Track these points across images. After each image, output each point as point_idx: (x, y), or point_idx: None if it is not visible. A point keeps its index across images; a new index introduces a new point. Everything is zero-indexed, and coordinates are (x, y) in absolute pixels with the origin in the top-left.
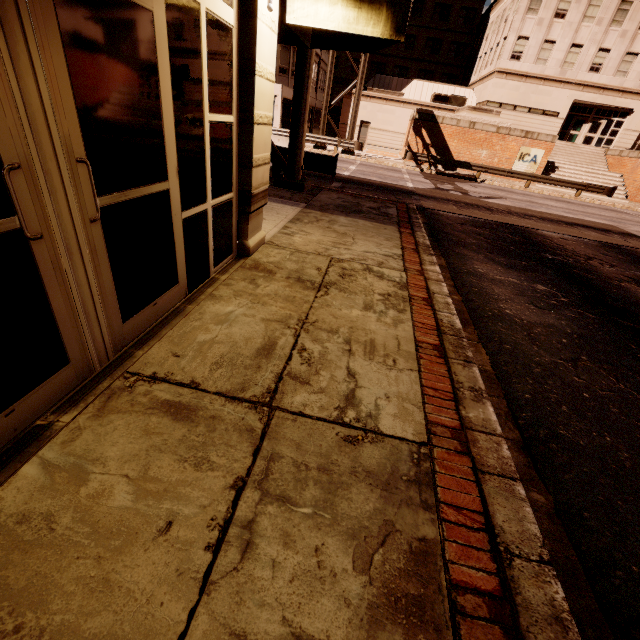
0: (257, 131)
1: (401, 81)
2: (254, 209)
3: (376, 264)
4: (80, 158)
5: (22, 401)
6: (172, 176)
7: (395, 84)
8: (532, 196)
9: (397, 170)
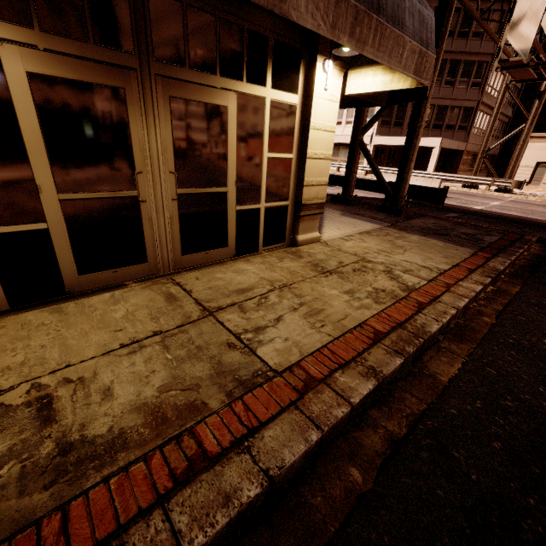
0: (311, 163)
1: None
2: (305, 214)
3: (402, 270)
4: (172, 171)
5: (121, 269)
6: (231, 185)
7: None
8: None
9: None
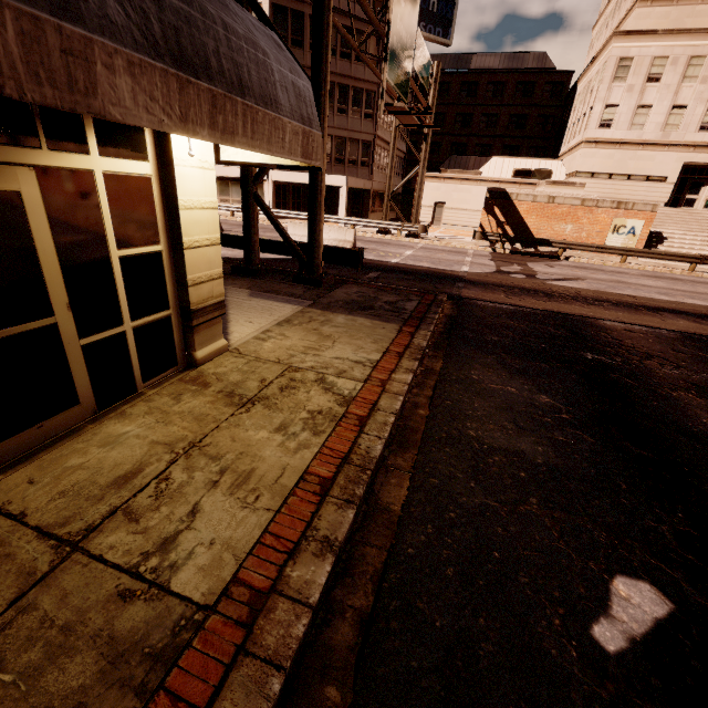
0: (192, 254)
1: (479, 159)
2: (199, 322)
3: (336, 373)
4: None
5: None
6: (61, 311)
7: (472, 163)
8: (625, 274)
9: (462, 252)
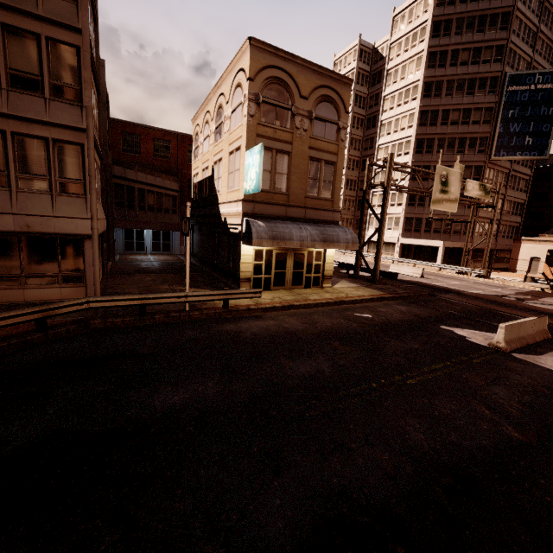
0: (327, 264)
1: None
2: (325, 278)
3: (351, 294)
4: (292, 267)
5: (280, 287)
6: (304, 270)
7: None
8: None
9: (504, 287)
